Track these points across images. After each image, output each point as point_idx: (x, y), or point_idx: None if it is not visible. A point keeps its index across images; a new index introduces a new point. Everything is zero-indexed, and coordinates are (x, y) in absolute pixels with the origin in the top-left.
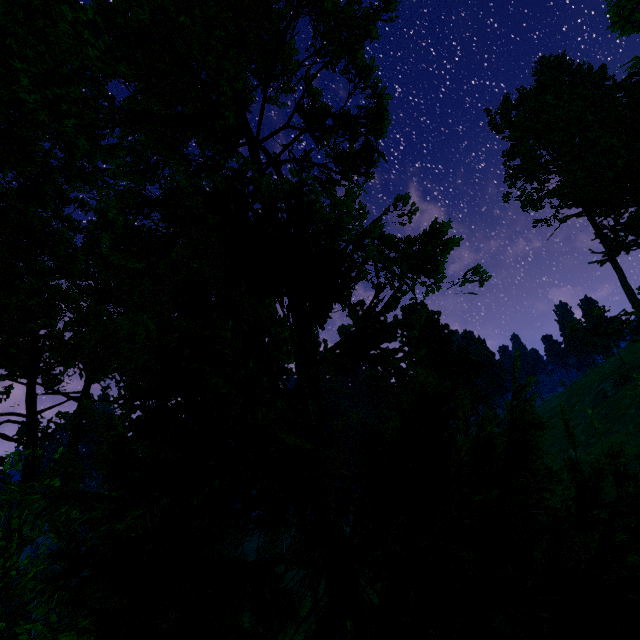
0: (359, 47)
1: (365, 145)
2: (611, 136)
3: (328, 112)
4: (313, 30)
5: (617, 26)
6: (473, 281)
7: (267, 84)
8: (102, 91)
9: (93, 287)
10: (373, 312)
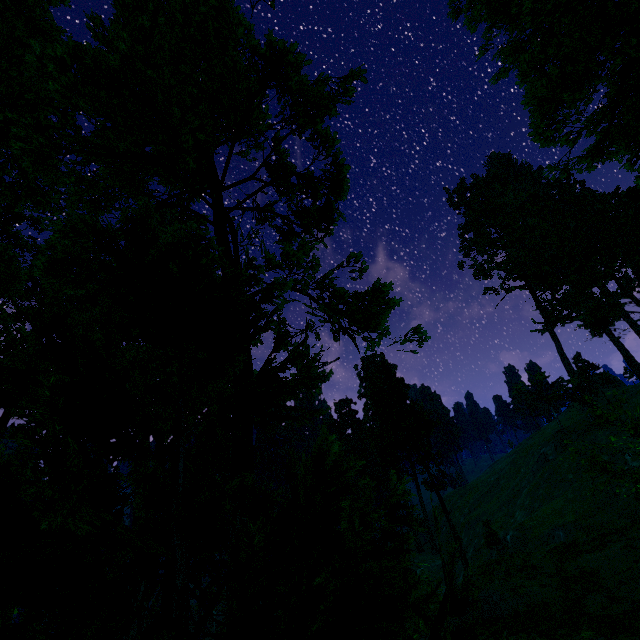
0: (319, 121)
1: (326, 204)
2: (547, 224)
3: (292, 171)
4: (279, 101)
5: (534, 139)
6: (413, 340)
7: (234, 139)
8: (69, 121)
9: (36, 308)
10: (267, 368)
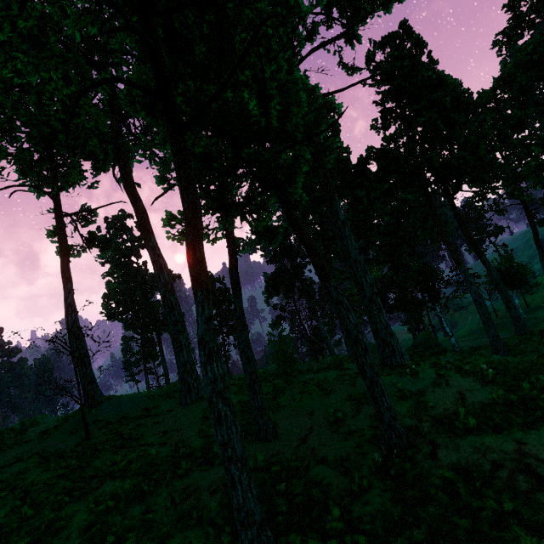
0: None
1: None
2: None
3: None
4: None
5: None
6: None
7: None
8: None
9: None
10: None
